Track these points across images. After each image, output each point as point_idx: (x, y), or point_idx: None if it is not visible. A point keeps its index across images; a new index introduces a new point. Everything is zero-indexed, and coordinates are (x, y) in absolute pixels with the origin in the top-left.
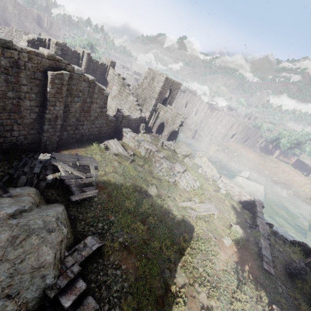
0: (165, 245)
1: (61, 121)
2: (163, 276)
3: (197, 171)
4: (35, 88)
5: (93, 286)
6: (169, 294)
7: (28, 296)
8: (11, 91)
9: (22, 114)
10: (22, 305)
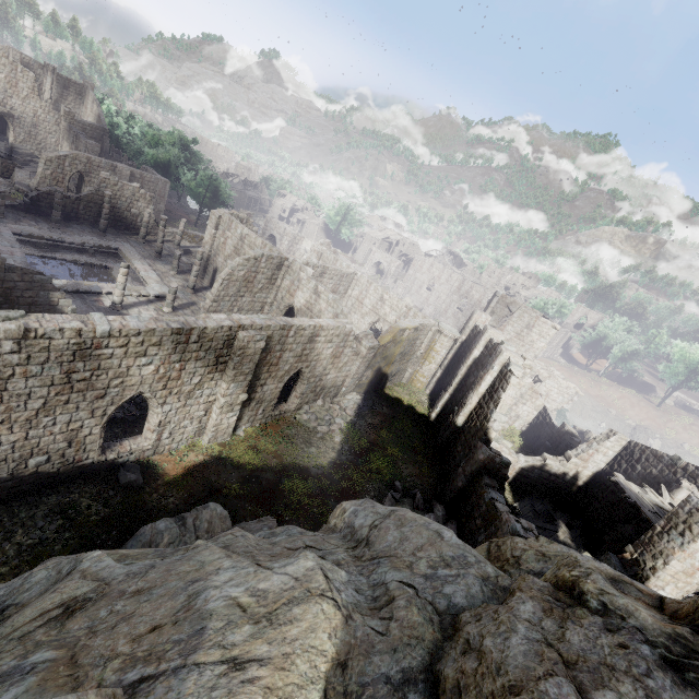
0: None
1: None
2: None
3: None
4: None
5: None
6: None
7: None
8: None
9: None
10: None
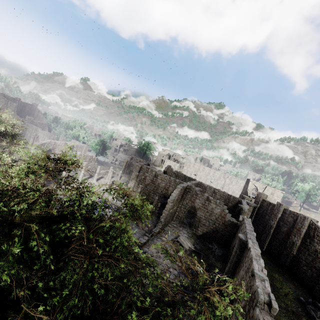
0: None
1: None
2: None
3: None
4: None
5: None
6: None
7: None
8: None
9: None
10: None
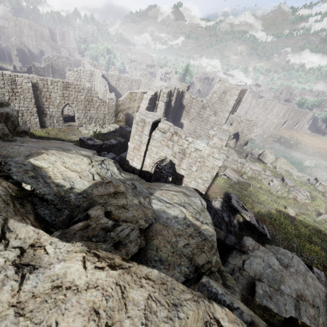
0: None
1: None
2: None
3: (294, 179)
4: None
5: None
6: None
7: None
8: None
9: None
10: None
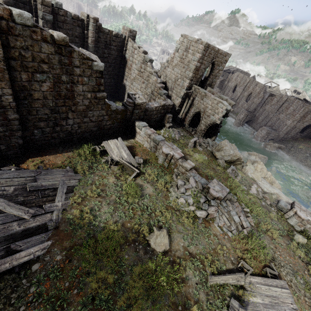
0: None
1: (17, 114)
2: None
3: (249, 192)
4: None
5: None
6: None
7: None
8: None
9: None
10: None
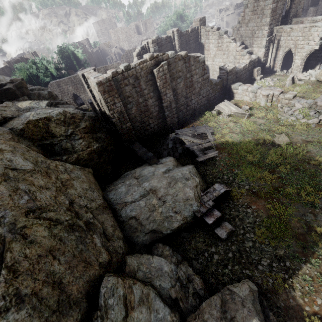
0: (305, 192)
1: (174, 105)
2: (304, 219)
3: None
4: (151, 88)
5: (228, 217)
6: (313, 233)
7: (186, 214)
8: (140, 98)
9: (151, 111)
10: (184, 218)
